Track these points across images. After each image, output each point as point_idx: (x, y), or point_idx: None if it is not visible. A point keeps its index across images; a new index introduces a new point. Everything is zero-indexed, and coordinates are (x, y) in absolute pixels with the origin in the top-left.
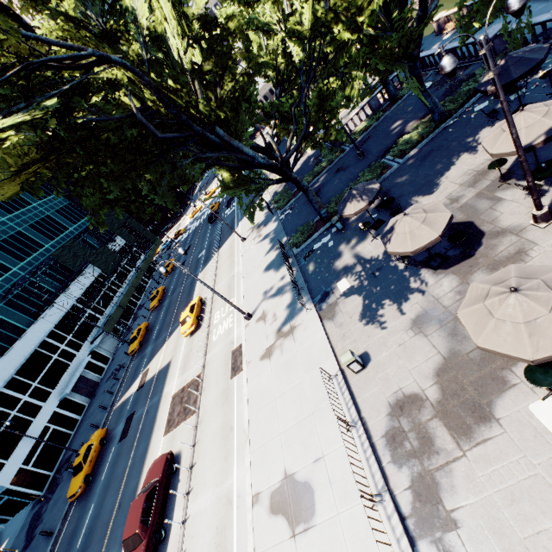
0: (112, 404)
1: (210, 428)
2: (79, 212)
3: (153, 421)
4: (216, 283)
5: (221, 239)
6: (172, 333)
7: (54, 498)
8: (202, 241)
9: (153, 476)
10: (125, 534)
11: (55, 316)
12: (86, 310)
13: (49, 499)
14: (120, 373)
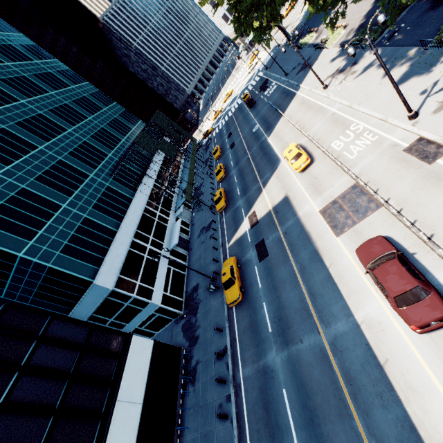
0: (222, 246)
1: (432, 205)
2: (134, 117)
3: (303, 235)
4: (306, 130)
5: (278, 108)
6: (267, 181)
7: (201, 311)
8: (247, 123)
9: (378, 252)
10: (393, 291)
11: (146, 190)
12: (163, 189)
13: (195, 314)
14: (213, 227)
